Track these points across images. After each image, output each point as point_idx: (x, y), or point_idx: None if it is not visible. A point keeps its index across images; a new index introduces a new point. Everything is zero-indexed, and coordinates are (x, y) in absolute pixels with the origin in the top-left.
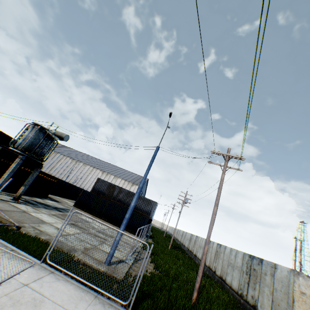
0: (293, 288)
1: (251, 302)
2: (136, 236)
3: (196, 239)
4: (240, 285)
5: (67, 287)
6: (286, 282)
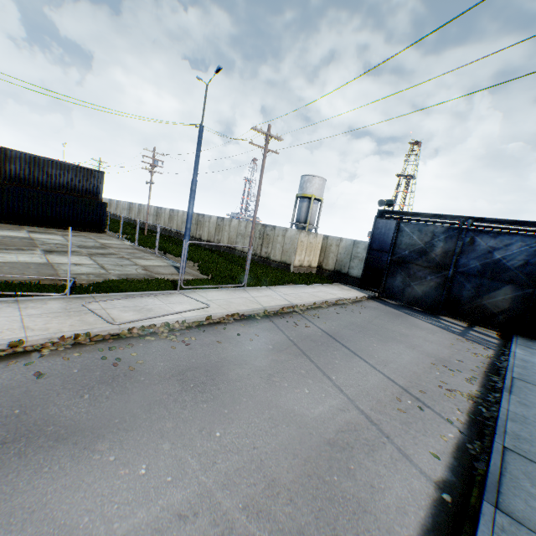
0: (298, 241)
1: (265, 257)
2: (96, 233)
3: (173, 213)
4: (254, 248)
5: (216, 293)
6: (294, 238)
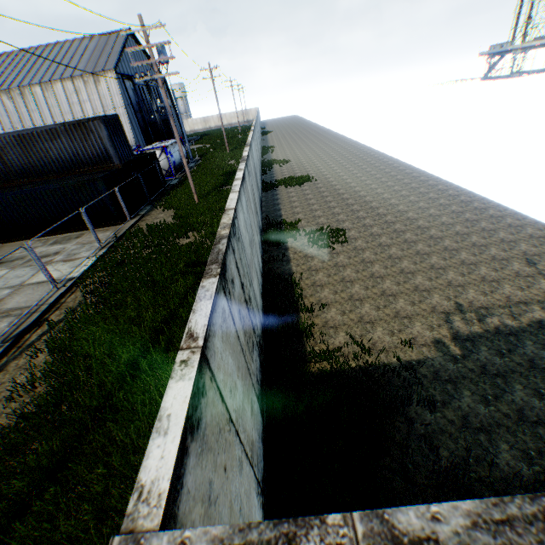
0: None
1: None
2: (111, 227)
3: None
4: None
5: None
6: None
